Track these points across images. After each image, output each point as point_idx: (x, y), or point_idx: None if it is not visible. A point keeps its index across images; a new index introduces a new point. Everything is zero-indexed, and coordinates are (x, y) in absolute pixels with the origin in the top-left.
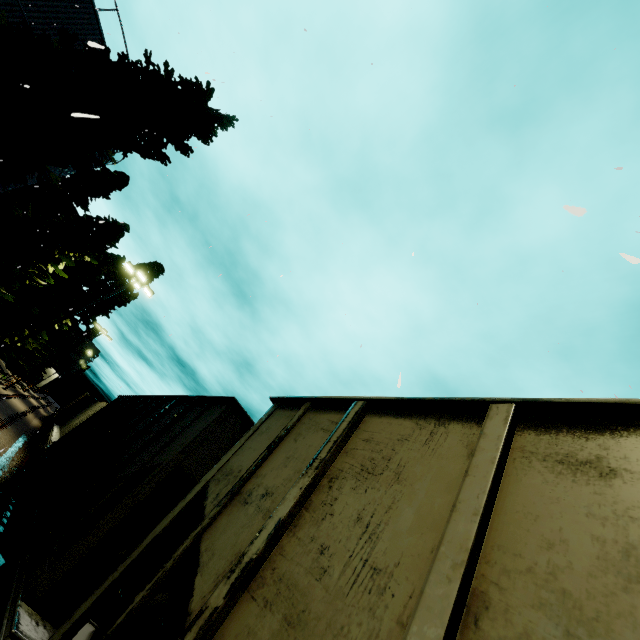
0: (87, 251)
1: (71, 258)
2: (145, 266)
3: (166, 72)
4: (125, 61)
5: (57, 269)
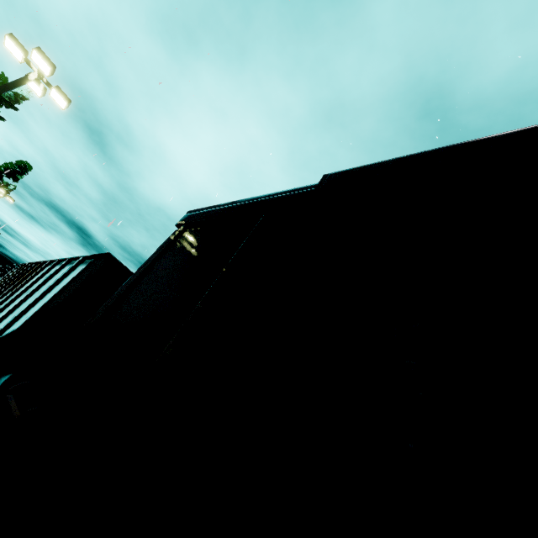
0: None
1: None
2: (13, 164)
3: None
4: None
5: None
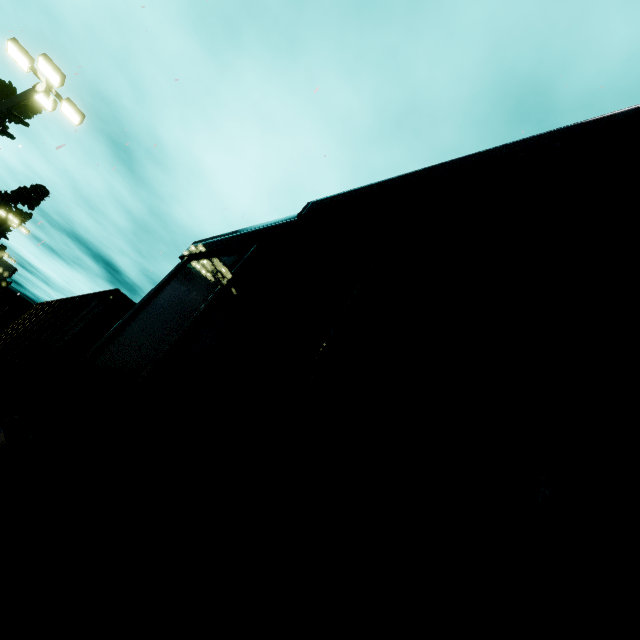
0: None
1: None
2: (27, 189)
3: None
4: None
5: None
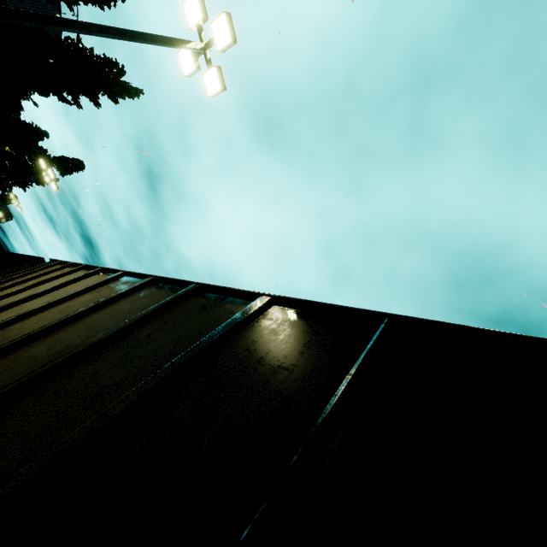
0: (9, 144)
1: None
2: (68, 159)
3: (90, 54)
4: (60, 41)
5: None
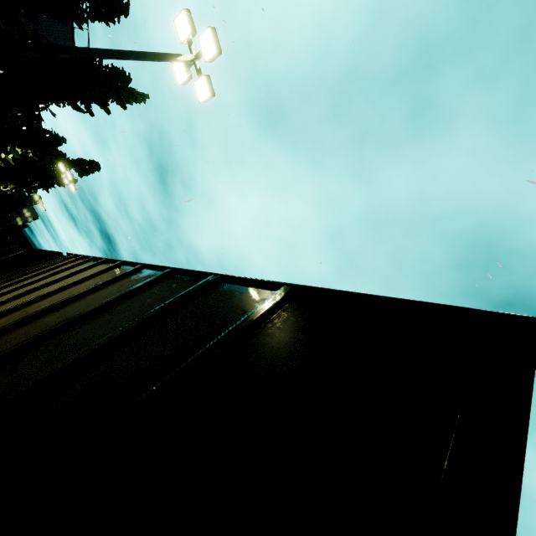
0: (31, 151)
1: (19, 153)
2: (85, 161)
3: (99, 65)
4: None
5: (8, 157)
